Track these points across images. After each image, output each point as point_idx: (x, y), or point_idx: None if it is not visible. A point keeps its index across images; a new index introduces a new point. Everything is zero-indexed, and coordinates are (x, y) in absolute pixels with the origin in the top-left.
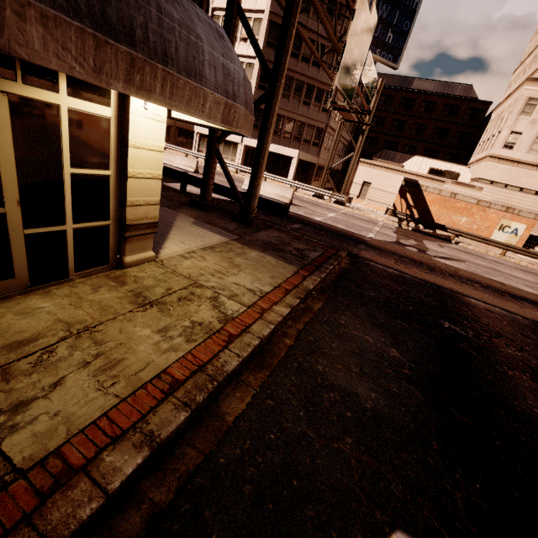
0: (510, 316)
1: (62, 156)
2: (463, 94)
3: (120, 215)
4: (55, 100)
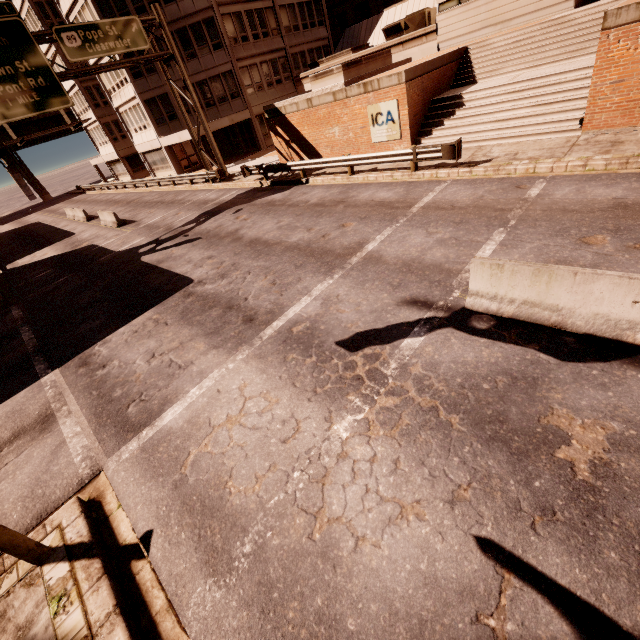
0: (19, 340)
1: None
2: None
3: None
4: None
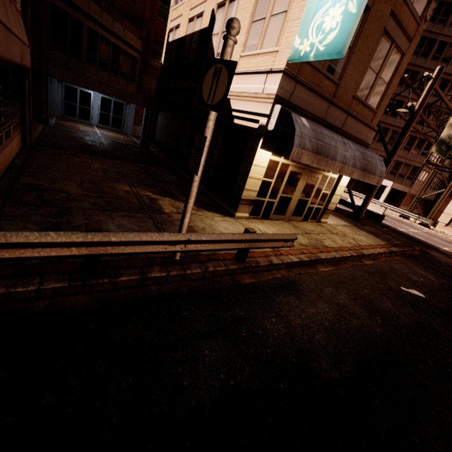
0: None
1: (323, 188)
2: None
3: (326, 205)
4: (329, 175)
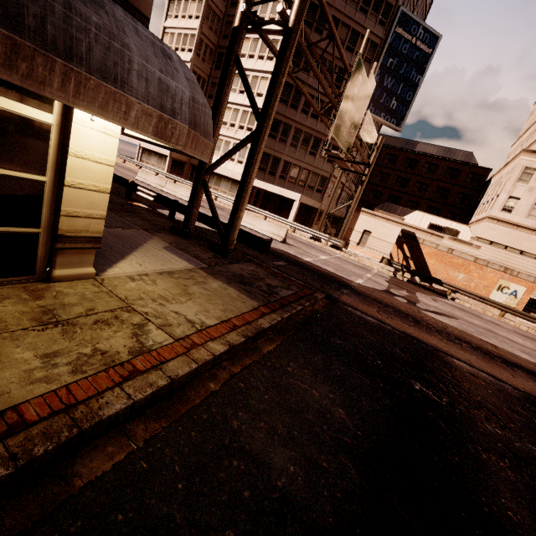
0: (498, 384)
1: None
2: (464, 160)
3: (54, 224)
4: None
